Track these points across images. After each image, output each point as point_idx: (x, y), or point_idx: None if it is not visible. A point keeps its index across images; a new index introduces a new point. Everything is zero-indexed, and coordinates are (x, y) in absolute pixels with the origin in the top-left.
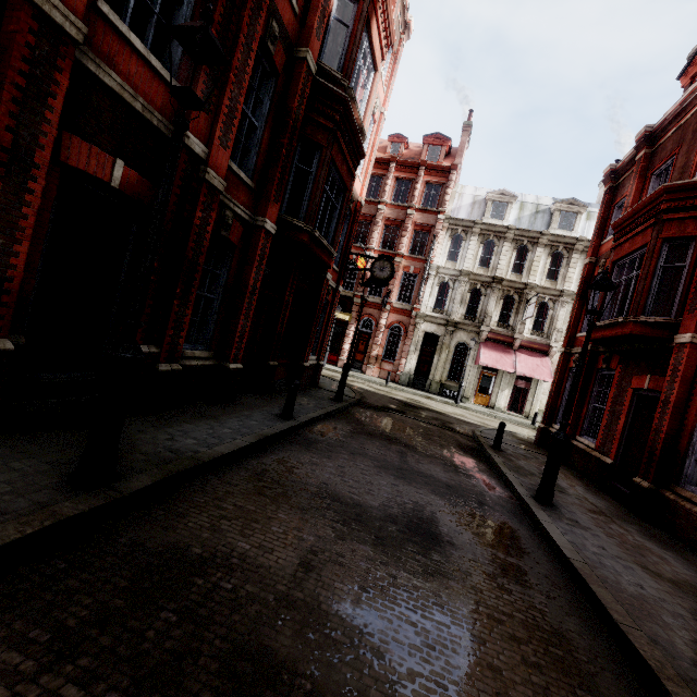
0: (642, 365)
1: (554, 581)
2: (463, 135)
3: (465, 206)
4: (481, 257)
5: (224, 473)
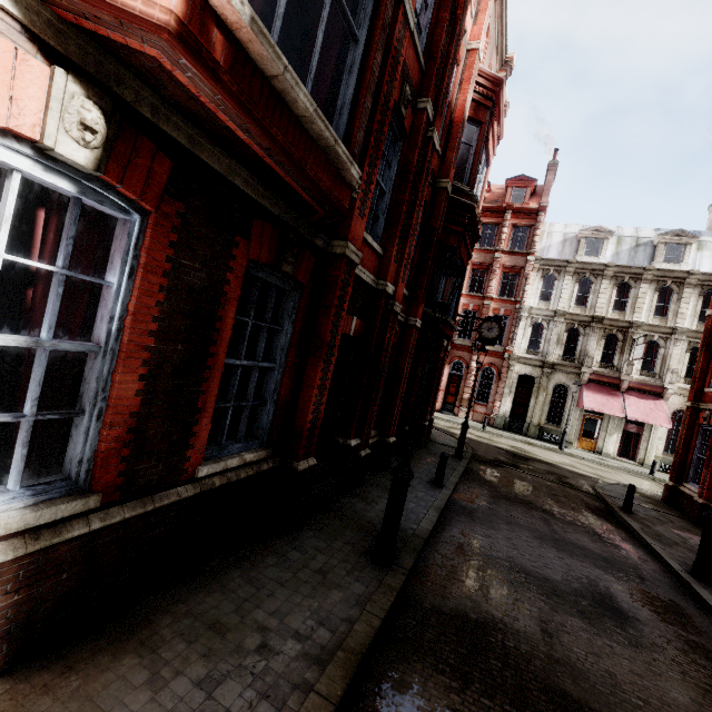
0: None
1: None
2: (548, 174)
3: (555, 244)
4: (577, 296)
5: (437, 547)
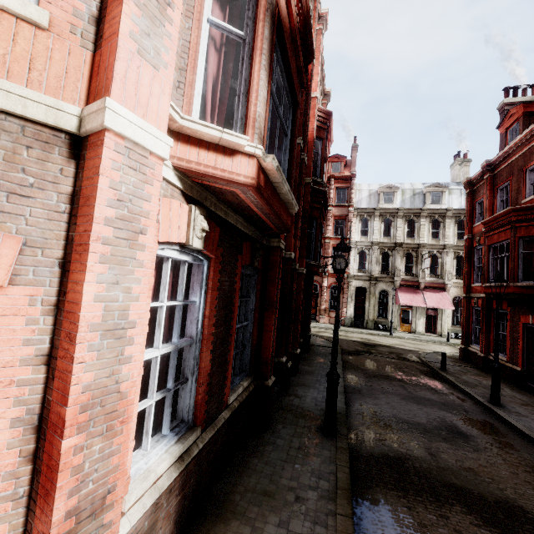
0: (524, 308)
1: (526, 446)
2: (353, 153)
3: (364, 198)
4: (384, 230)
5: (352, 418)
